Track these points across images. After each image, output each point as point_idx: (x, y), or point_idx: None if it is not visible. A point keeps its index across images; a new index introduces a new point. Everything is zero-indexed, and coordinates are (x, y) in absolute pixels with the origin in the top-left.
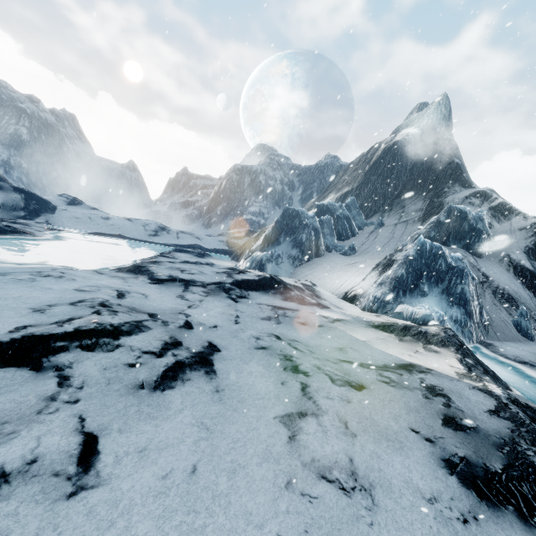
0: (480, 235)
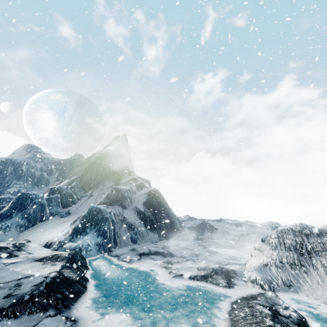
0: (125, 199)
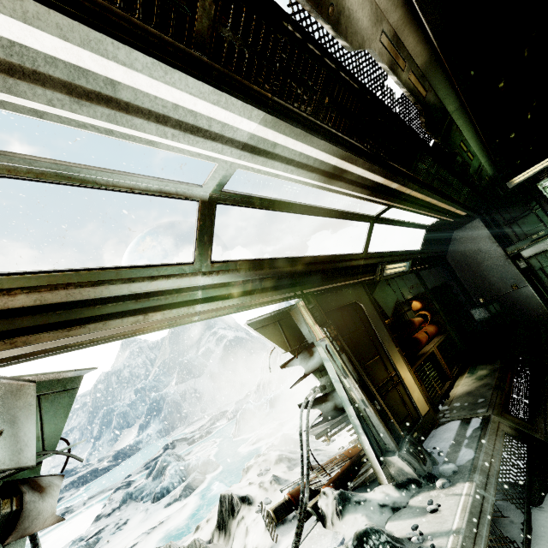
0: (196, 367)
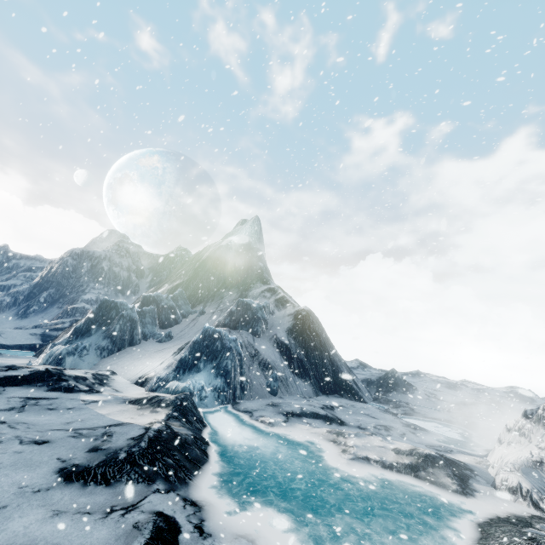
0: (258, 321)
